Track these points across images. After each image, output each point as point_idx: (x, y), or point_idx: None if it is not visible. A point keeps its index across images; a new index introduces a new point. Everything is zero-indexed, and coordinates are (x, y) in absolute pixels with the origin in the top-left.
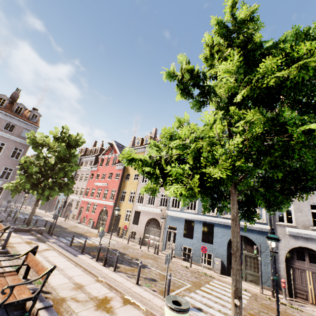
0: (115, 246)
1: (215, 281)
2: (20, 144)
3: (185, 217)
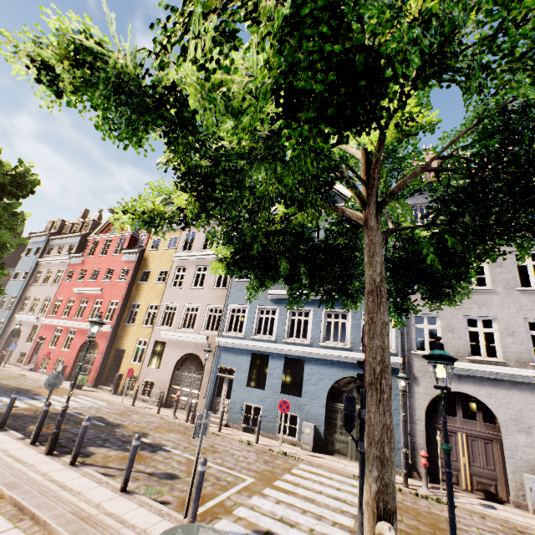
0: (101, 410)
1: (302, 466)
2: None
3: (252, 348)
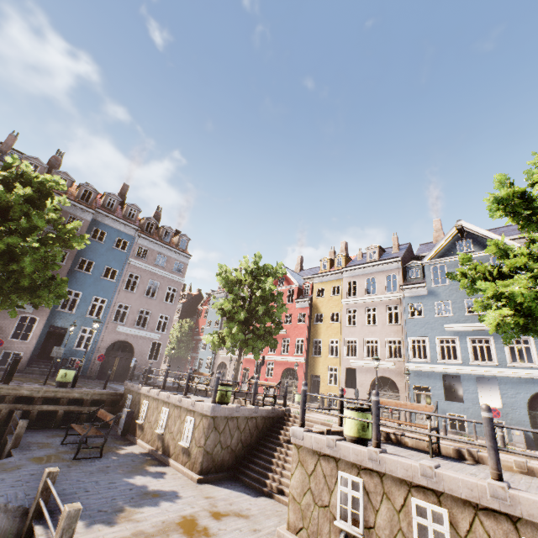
0: None
1: None
2: (173, 282)
3: (442, 370)
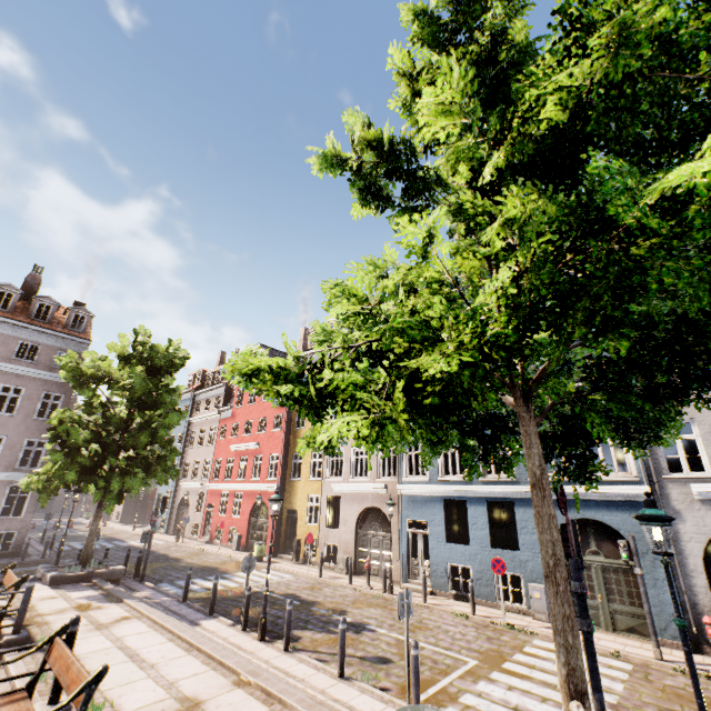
0: (290, 586)
1: (537, 643)
2: (56, 386)
3: (443, 493)
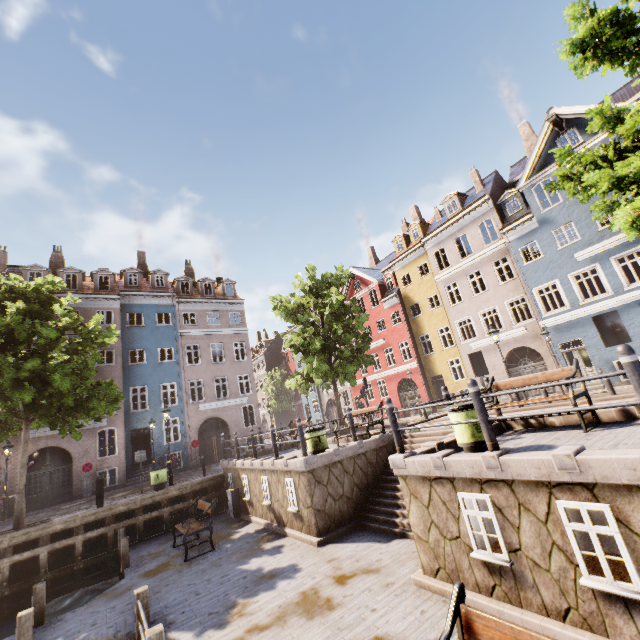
0: None
1: None
2: (237, 337)
3: (589, 313)
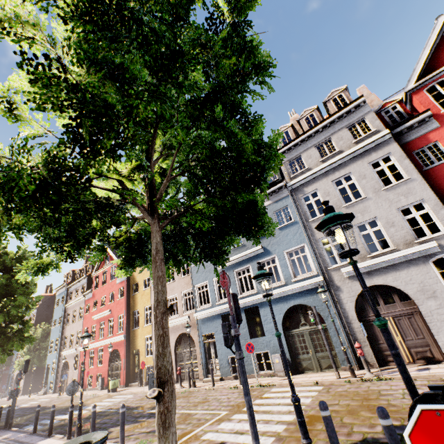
0: (127, 401)
1: (273, 390)
2: None
3: (220, 312)
